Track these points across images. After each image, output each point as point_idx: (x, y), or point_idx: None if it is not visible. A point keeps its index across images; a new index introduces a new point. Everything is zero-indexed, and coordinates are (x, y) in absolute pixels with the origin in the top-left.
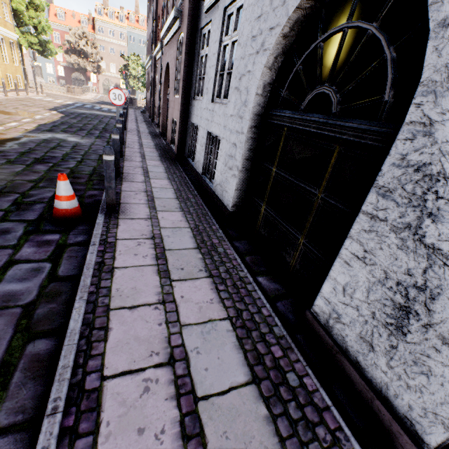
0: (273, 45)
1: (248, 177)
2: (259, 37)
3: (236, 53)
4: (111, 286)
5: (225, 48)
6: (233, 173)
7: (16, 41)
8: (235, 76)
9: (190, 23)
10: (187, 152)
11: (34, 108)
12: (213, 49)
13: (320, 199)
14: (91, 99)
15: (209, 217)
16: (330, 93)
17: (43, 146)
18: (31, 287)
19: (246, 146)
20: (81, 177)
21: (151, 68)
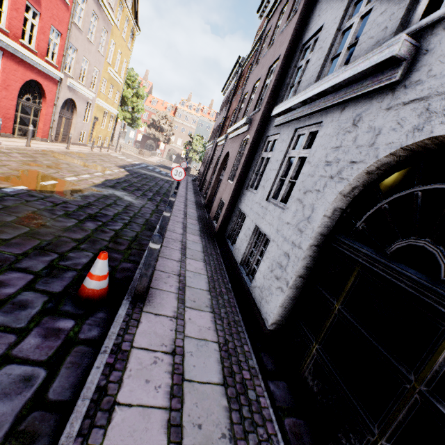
0: (353, 177)
1: (297, 296)
2: (335, 164)
3: (304, 169)
4: (101, 444)
5: (290, 159)
6: (281, 286)
7: (116, 115)
8: (299, 188)
9: (258, 130)
10: (228, 234)
11: (108, 163)
12: (277, 156)
13: (418, 392)
14: (155, 162)
15: (241, 329)
16: (436, 253)
17: (101, 202)
18: (7, 414)
19: (302, 263)
20: (121, 243)
21: (211, 150)
